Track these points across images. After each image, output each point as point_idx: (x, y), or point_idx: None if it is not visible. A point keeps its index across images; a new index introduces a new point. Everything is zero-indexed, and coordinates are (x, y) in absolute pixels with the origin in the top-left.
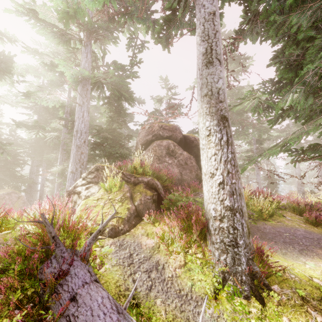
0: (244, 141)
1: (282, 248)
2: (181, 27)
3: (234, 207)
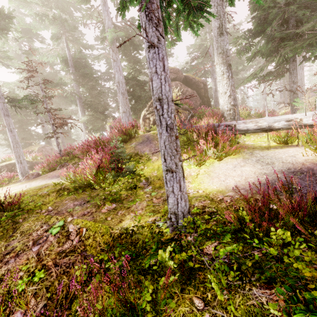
0: None
1: None
2: None
3: (235, 104)
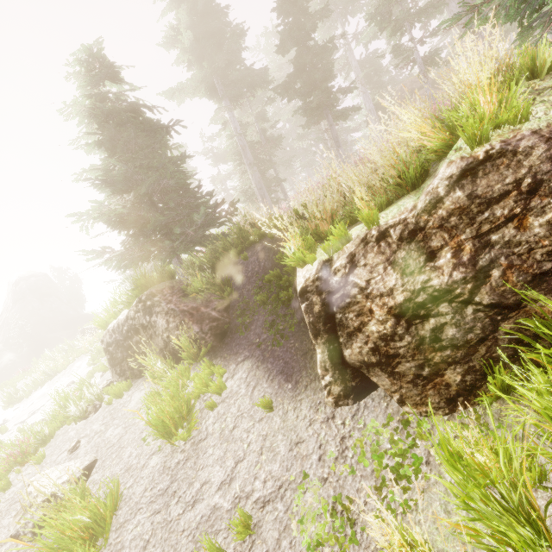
0: None
1: None
2: (434, 15)
3: None
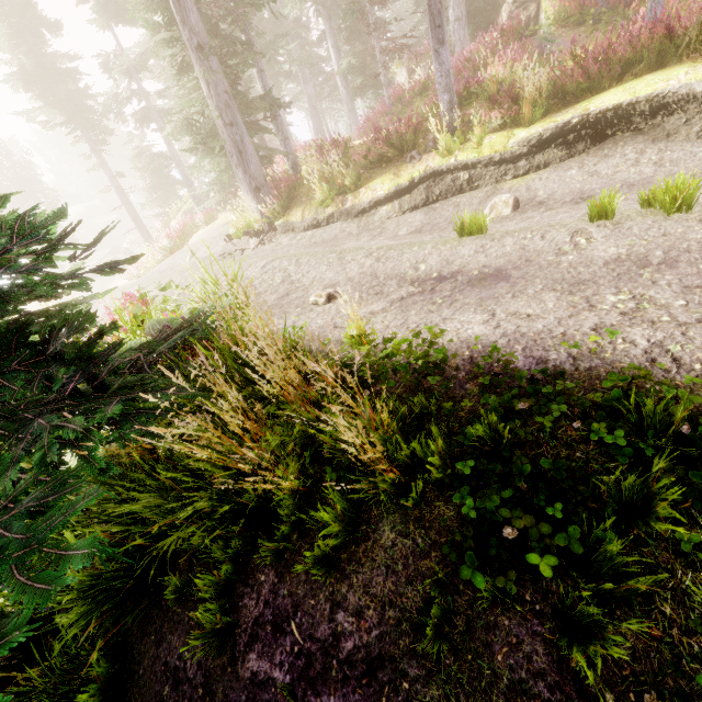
0: None
1: None
2: None
3: None
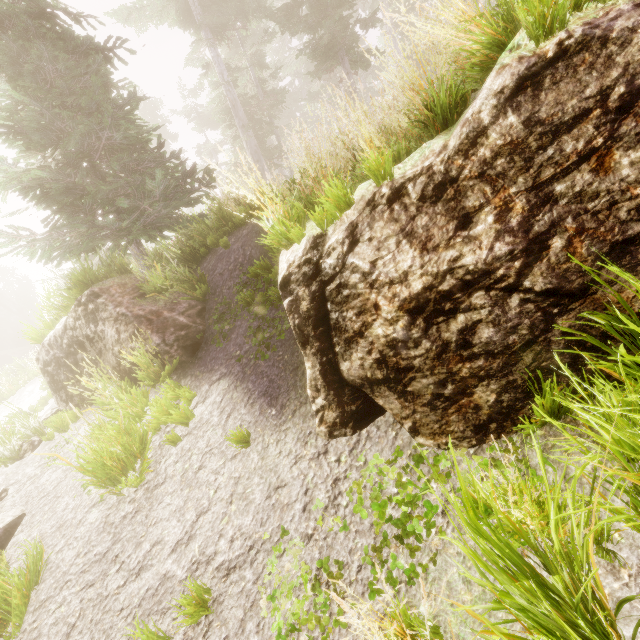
0: None
1: None
2: None
3: None
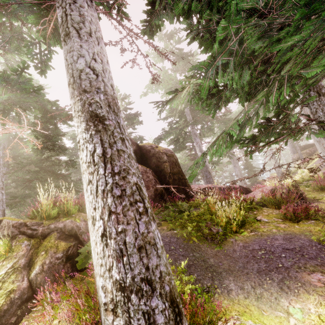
0: (214, 137)
1: (255, 284)
2: None
3: (128, 282)
